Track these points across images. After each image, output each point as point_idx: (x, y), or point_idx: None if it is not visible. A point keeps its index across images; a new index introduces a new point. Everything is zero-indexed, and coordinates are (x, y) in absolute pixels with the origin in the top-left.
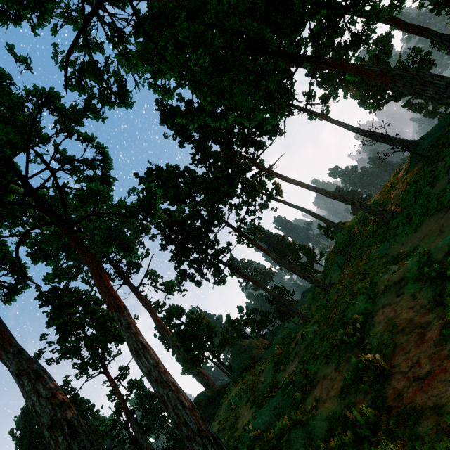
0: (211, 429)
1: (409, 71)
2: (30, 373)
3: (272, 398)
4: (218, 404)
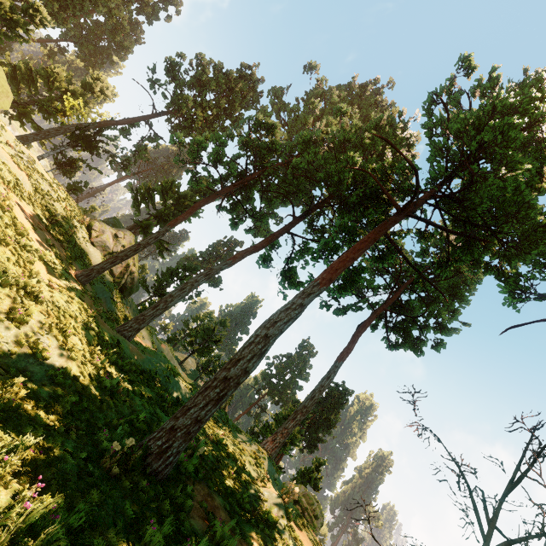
0: None
1: None
2: None
3: None
4: None
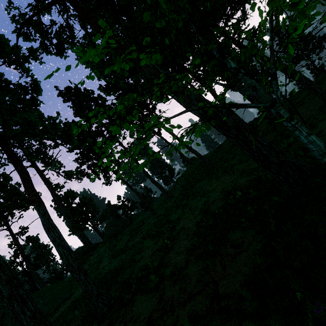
0: (84, 268)
1: None
2: None
3: (122, 254)
4: (90, 254)
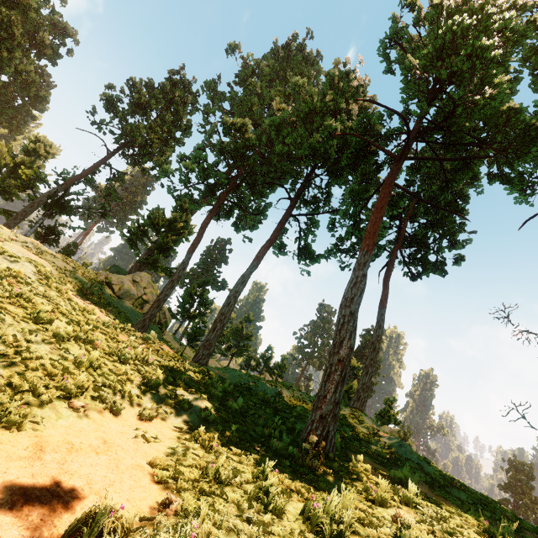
0: None
1: None
2: None
3: None
4: None
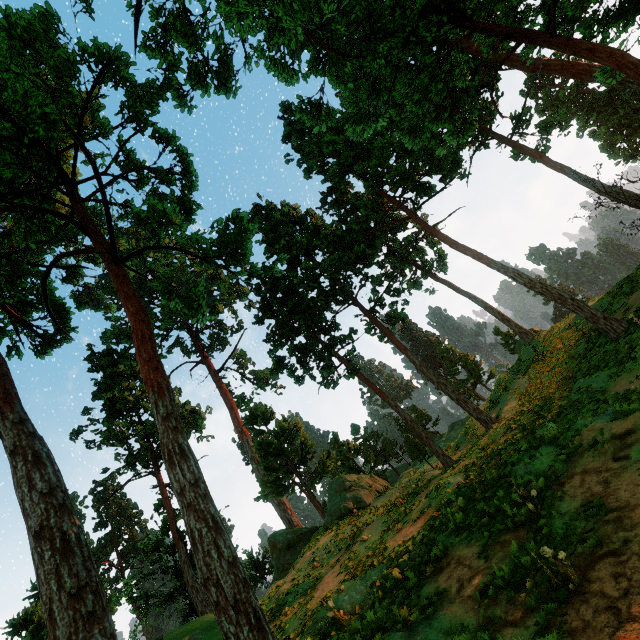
0: (255, 602)
1: None
2: (28, 453)
3: (372, 568)
4: (299, 552)
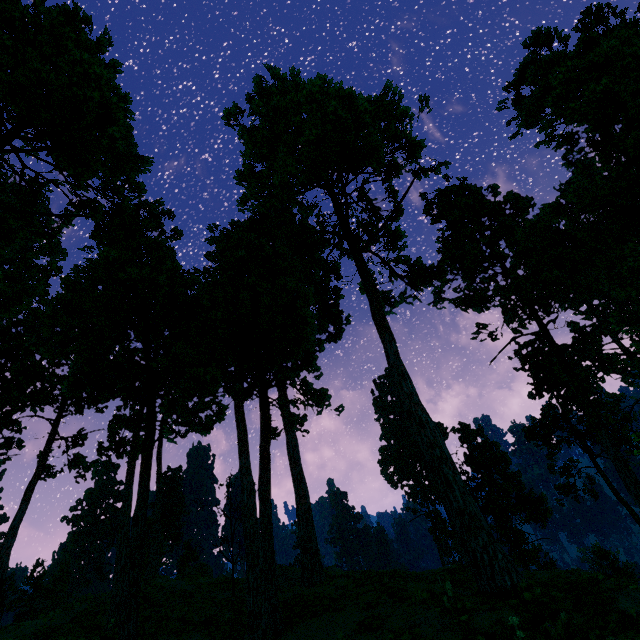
0: None
1: (302, 486)
2: None
3: None
4: None
